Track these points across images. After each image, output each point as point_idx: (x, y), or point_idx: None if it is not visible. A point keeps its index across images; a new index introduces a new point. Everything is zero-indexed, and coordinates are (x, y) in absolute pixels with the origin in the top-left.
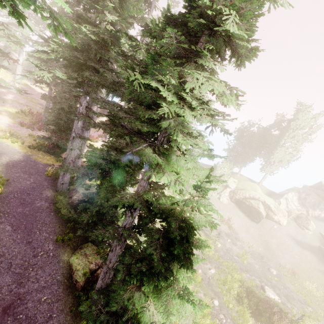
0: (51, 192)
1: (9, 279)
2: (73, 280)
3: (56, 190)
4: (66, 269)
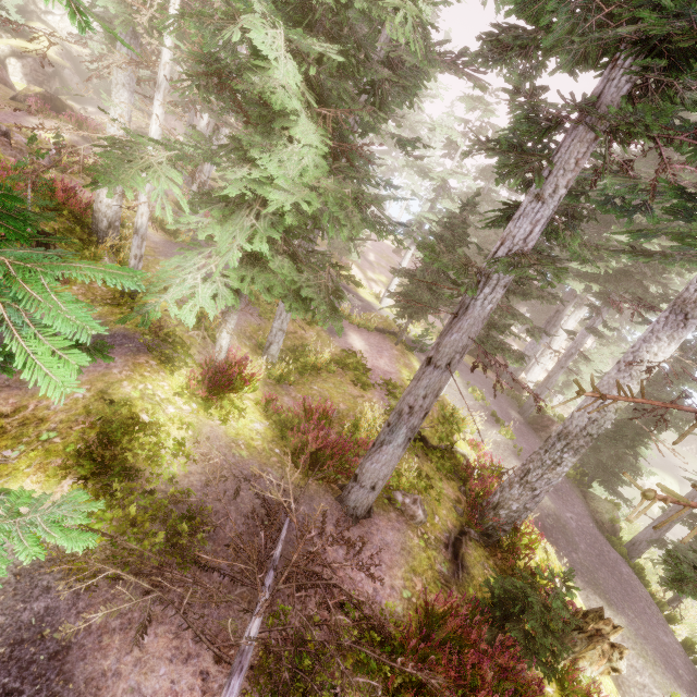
0: (515, 413)
1: (552, 495)
2: (598, 521)
3: (520, 411)
4: (586, 507)
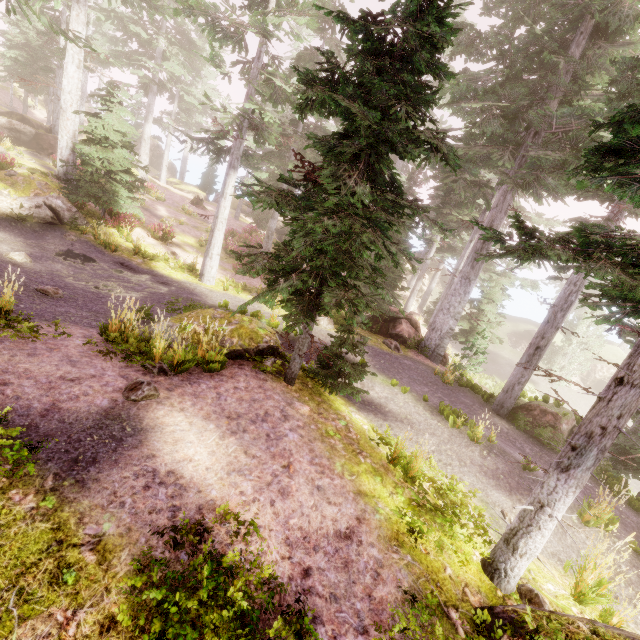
0: (497, 418)
1: None
2: None
3: (500, 412)
4: None
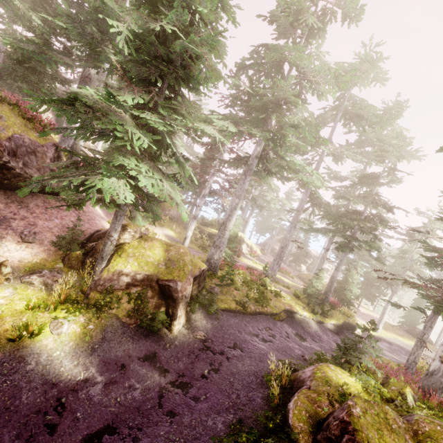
0: None
1: None
2: None
3: None
4: None
